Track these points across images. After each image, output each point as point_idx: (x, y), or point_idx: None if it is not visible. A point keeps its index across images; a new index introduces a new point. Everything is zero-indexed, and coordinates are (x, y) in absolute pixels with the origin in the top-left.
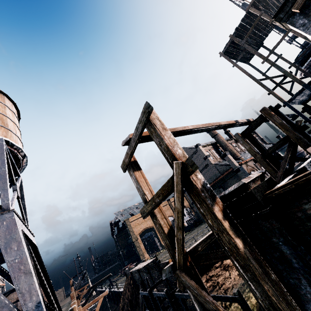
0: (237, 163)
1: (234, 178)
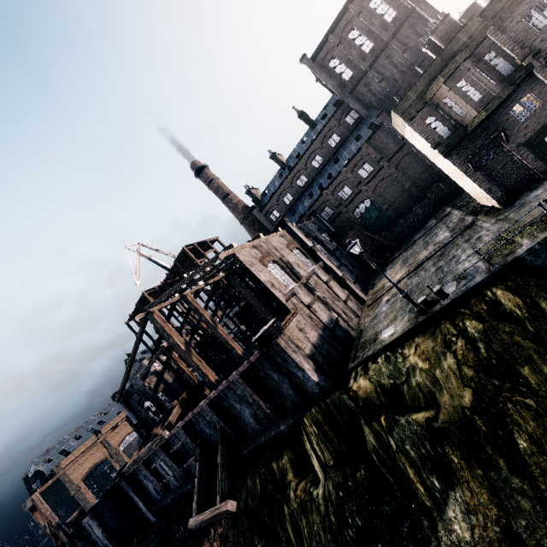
0: None
1: None
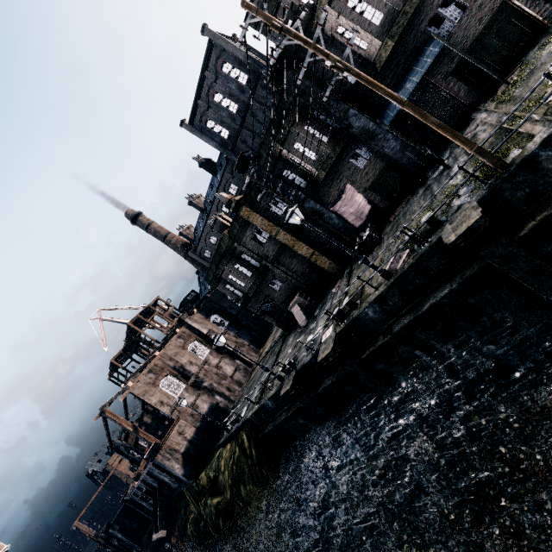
0: None
1: None
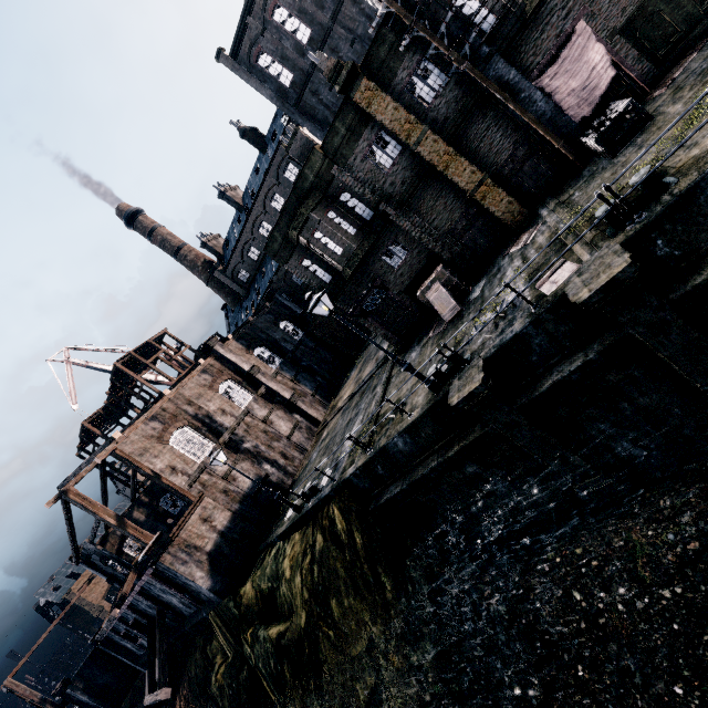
0: None
1: None
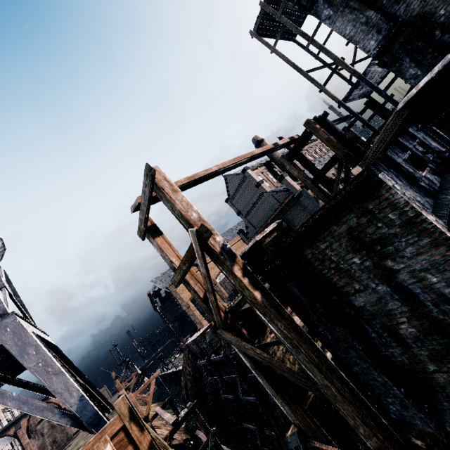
0: (299, 184)
1: (297, 206)
